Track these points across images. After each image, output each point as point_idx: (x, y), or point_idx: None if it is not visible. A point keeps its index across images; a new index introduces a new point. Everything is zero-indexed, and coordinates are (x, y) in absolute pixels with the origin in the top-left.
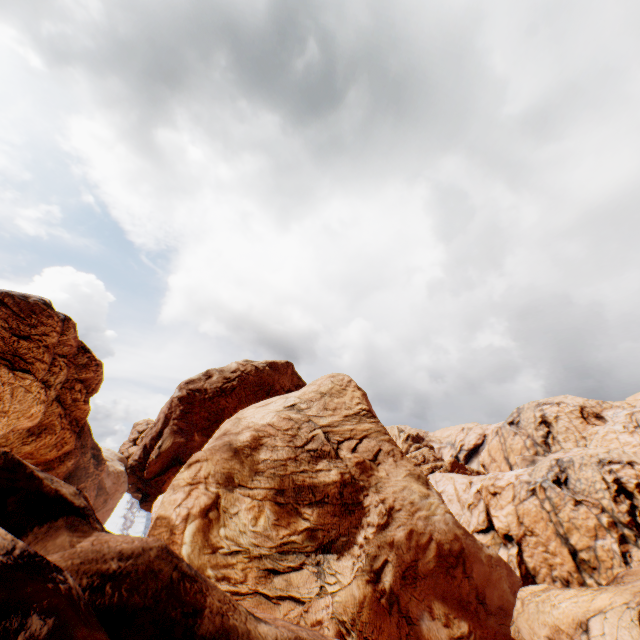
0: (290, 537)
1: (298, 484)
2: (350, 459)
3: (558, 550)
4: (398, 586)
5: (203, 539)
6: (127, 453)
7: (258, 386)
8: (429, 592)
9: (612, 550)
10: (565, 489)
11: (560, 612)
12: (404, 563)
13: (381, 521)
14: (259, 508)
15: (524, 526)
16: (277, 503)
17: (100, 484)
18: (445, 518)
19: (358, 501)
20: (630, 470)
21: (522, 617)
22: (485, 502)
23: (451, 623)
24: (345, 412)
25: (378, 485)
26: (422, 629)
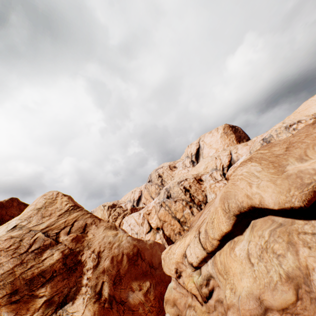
0: None
1: (29, 278)
2: (67, 239)
3: (174, 223)
4: (113, 290)
5: None
6: None
7: None
8: (129, 280)
9: (188, 212)
10: (171, 198)
11: (176, 255)
12: (113, 276)
13: (95, 263)
14: None
15: (162, 220)
16: (13, 302)
17: None
18: (128, 240)
19: (78, 261)
20: (187, 182)
21: (165, 266)
22: (147, 219)
23: (142, 287)
24: (59, 213)
25: (89, 244)
26: (130, 301)
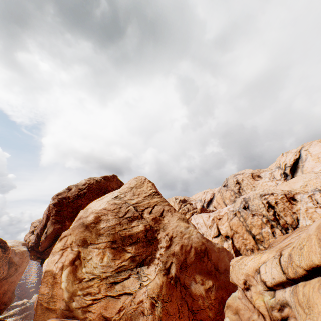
0: (122, 263)
1: (123, 236)
2: (149, 217)
3: (248, 237)
4: (178, 273)
5: (73, 277)
6: (29, 240)
7: (99, 190)
8: (193, 271)
9: (268, 232)
10: (248, 210)
11: (248, 267)
12: (180, 261)
13: (167, 244)
14: (103, 253)
15: (233, 230)
16: (113, 248)
17: (10, 261)
18: (197, 235)
19: (155, 237)
20: (272, 196)
21: (233, 273)
22: (216, 223)
23: (204, 283)
24: (144, 195)
25: (164, 227)
26: (192, 289)
